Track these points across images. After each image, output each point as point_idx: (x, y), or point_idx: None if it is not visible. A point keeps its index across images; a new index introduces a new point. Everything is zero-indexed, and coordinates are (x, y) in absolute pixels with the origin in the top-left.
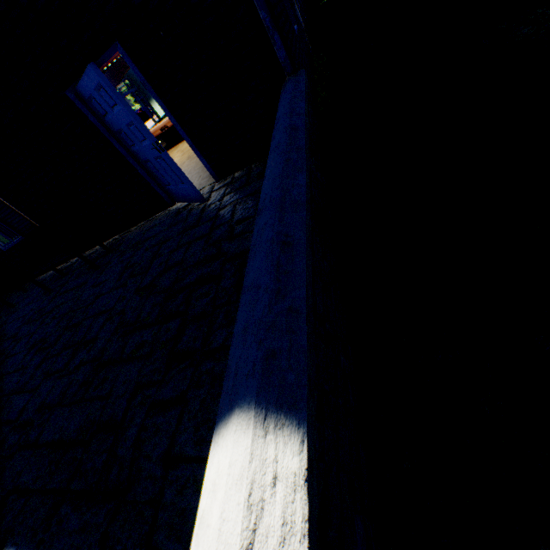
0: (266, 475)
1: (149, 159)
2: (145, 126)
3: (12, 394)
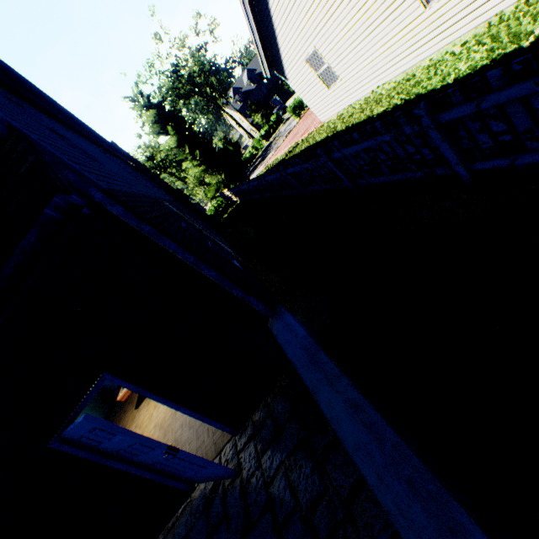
0: None
1: (159, 461)
2: (152, 439)
3: None
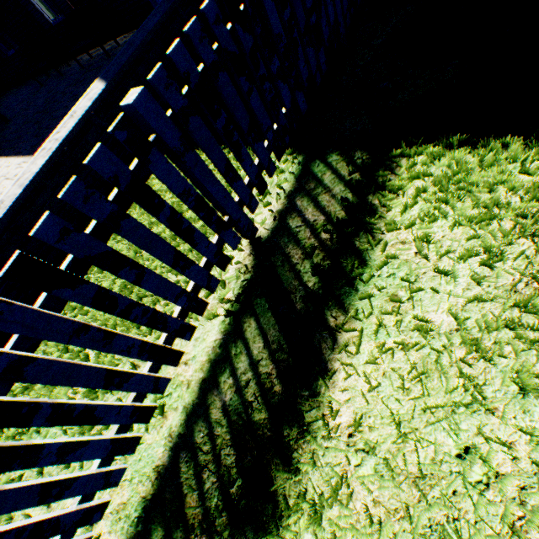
0: (96, 88)
1: None
2: None
3: (62, 117)
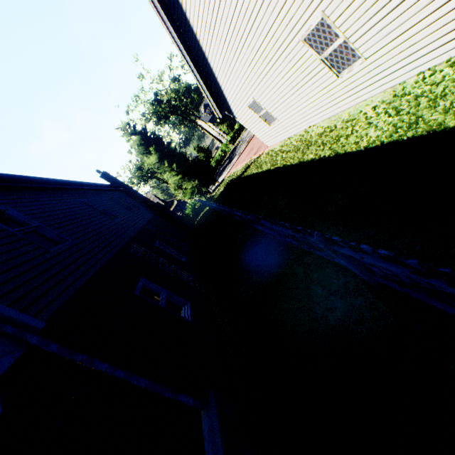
0: None
1: None
2: None
3: None
